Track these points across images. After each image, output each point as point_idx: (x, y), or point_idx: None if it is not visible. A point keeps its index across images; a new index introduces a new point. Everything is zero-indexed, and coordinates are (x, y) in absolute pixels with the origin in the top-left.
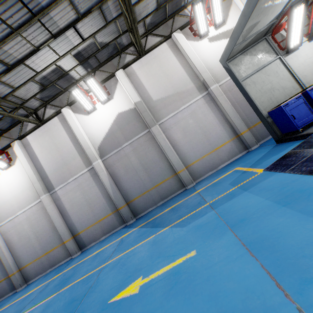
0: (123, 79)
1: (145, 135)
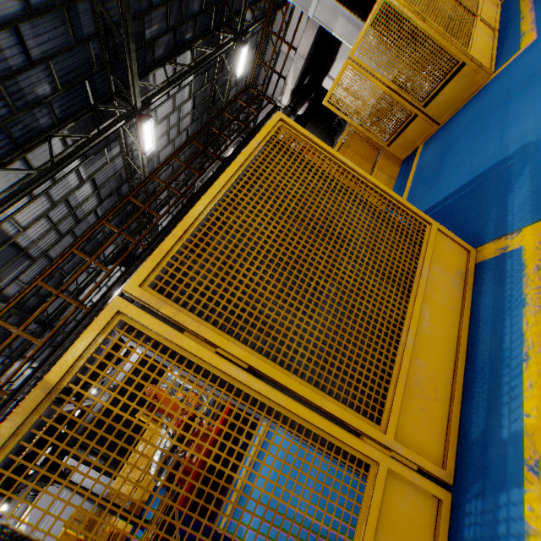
0: None
1: (67, 494)
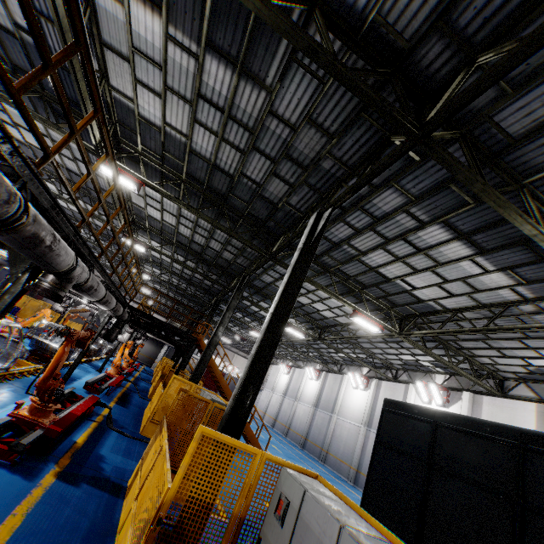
0: (465, 402)
1: None
